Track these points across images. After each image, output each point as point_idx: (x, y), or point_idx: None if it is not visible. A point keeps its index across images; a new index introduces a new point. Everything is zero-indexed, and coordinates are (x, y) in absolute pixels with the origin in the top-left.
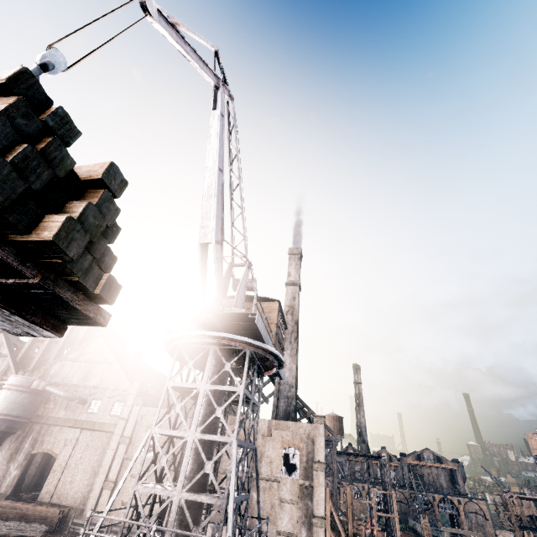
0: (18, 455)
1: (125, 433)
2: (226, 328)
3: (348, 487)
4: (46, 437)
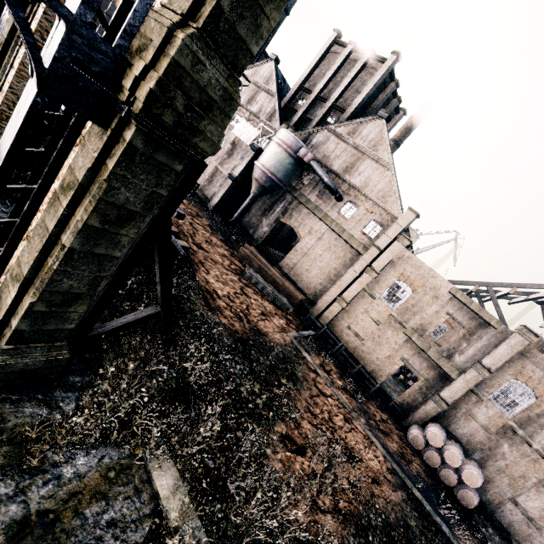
0: (270, 214)
1: (374, 264)
2: None
3: None
4: (295, 213)
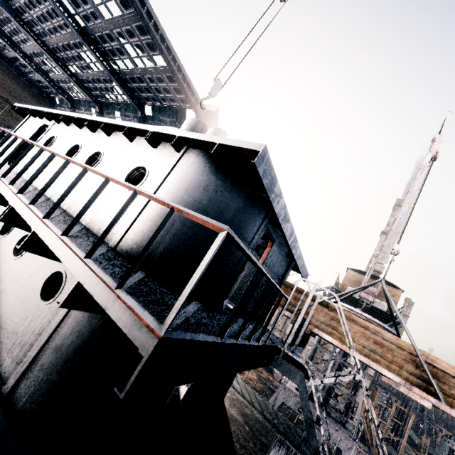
0: None
1: None
2: (370, 309)
3: (378, 393)
4: None
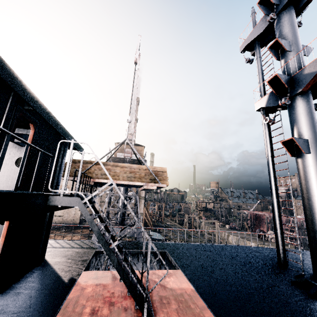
0: None
1: None
2: (131, 161)
3: (149, 203)
4: None
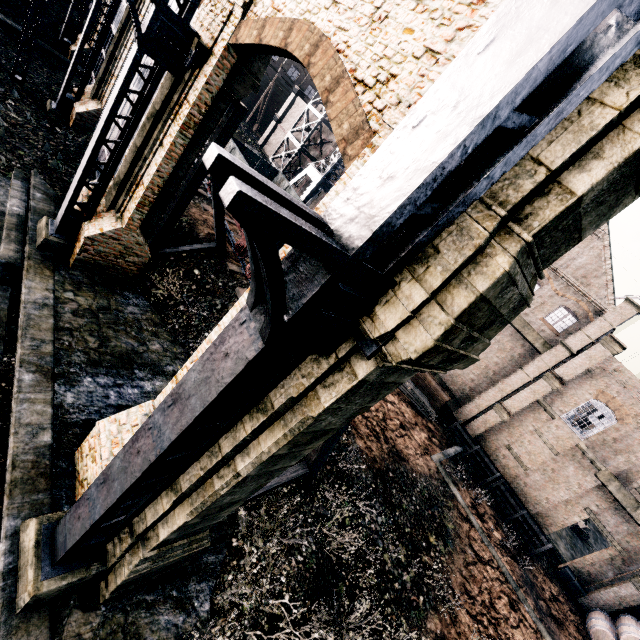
0: None
1: (558, 371)
2: None
3: None
4: None
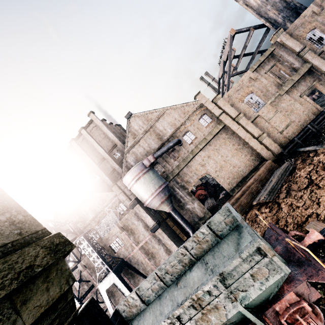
0: (183, 201)
1: (233, 116)
2: None
3: None
4: (185, 178)
